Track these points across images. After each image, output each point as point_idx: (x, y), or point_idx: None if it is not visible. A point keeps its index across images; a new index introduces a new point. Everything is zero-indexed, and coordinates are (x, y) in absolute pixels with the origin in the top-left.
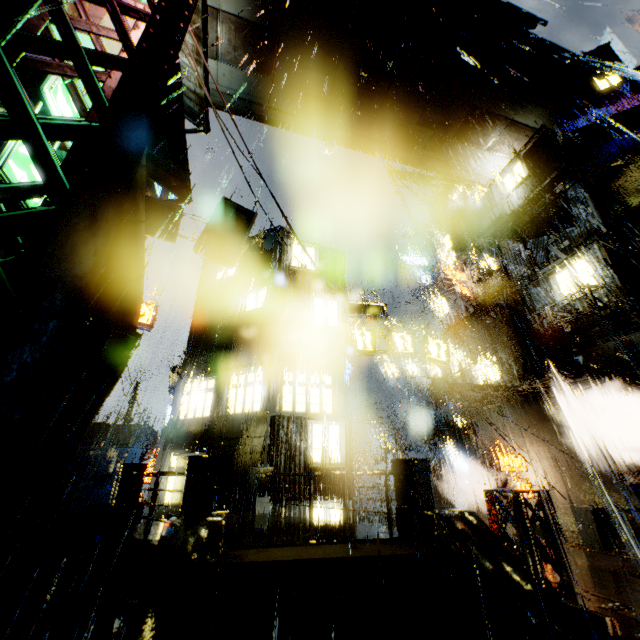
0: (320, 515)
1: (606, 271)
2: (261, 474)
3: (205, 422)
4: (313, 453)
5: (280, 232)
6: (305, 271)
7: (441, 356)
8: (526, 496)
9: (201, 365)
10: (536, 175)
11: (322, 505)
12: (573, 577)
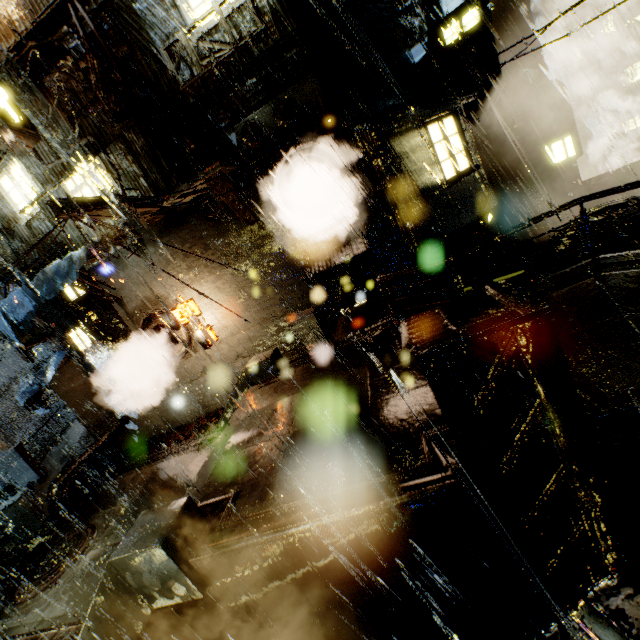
0: None
1: None
2: None
3: None
4: None
5: None
6: None
7: (5, 110)
8: (213, 342)
9: None
10: None
11: None
12: None
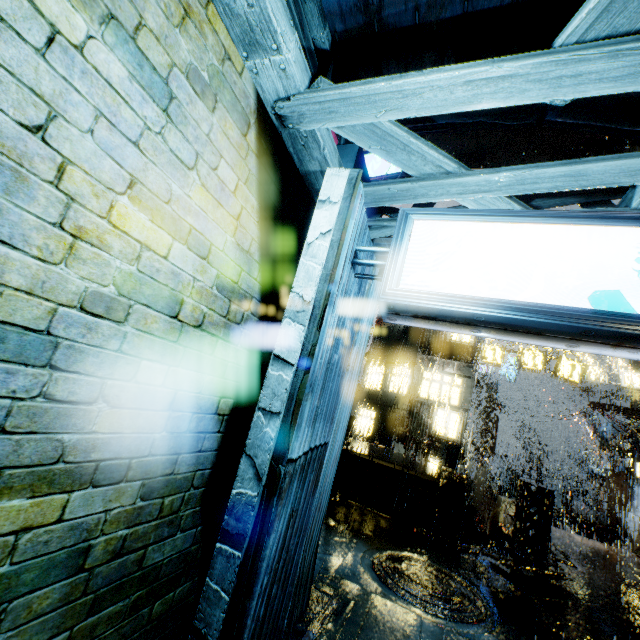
0: (435, 466)
1: None
2: (399, 431)
3: (377, 393)
4: (436, 428)
5: None
6: None
7: (573, 376)
8: None
9: (378, 357)
10: None
11: (437, 460)
12: (549, 540)
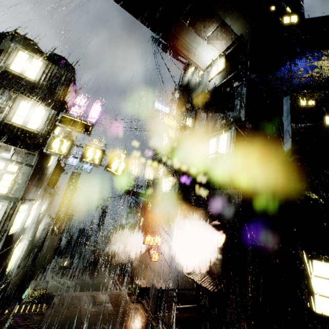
0: None
1: (231, 146)
2: None
3: None
4: None
5: (18, 38)
6: (22, 77)
7: (118, 171)
8: (153, 259)
9: None
10: (227, 70)
11: None
12: None
